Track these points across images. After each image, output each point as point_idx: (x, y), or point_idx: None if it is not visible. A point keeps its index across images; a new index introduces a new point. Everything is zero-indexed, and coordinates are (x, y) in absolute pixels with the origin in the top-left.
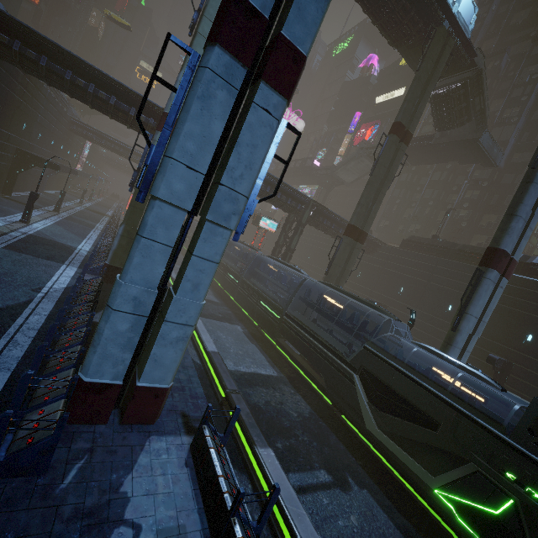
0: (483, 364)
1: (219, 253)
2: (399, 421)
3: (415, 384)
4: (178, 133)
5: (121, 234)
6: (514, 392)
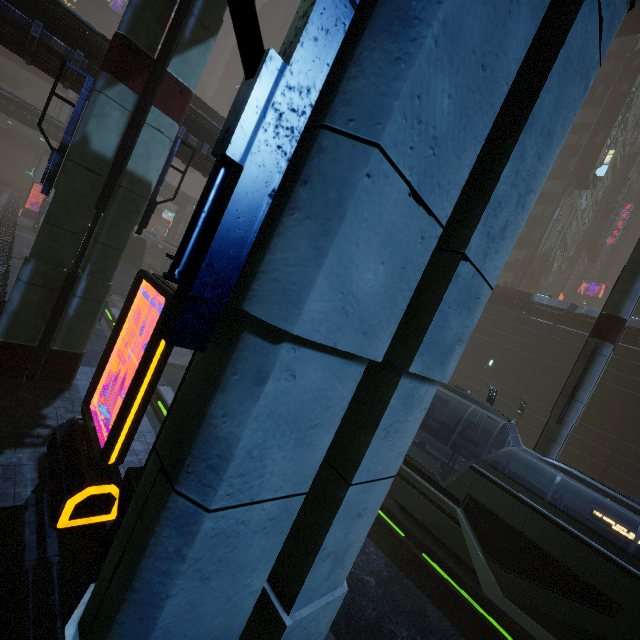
0: (529, 429)
1: (404, 449)
2: (545, 592)
3: (569, 537)
4: (408, 15)
5: (28, 281)
6: (562, 461)
